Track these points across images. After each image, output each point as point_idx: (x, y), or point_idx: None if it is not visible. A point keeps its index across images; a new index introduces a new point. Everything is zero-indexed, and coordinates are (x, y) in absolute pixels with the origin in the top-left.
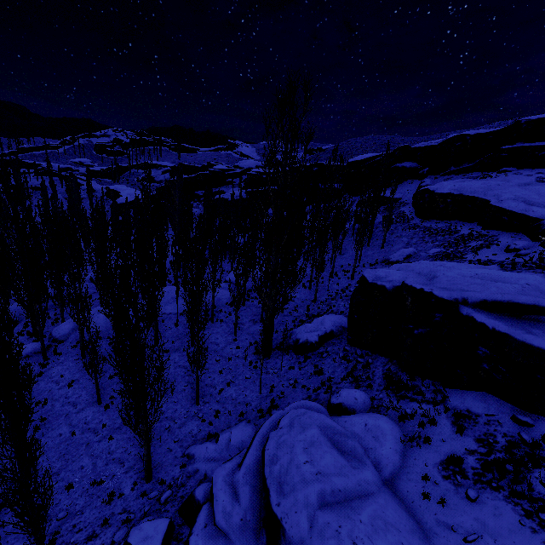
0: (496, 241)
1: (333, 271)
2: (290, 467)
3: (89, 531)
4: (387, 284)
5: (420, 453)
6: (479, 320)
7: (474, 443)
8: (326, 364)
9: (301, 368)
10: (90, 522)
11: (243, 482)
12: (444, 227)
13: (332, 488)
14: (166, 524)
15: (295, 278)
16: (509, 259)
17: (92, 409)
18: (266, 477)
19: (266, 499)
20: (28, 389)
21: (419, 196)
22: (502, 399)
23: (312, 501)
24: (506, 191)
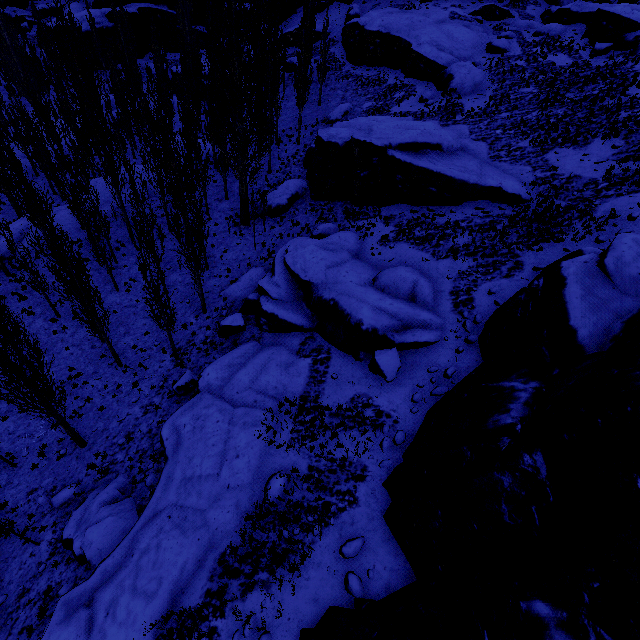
0: (414, 92)
1: (277, 137)
2: (306, 262)
3: (186, 341)
4: (340, 141)
5: (369, 241)
6: (398, 158)
7: (394, 228)
8: (300, 218)
9: (281, 226)
10: (182, 339)
11: (280, 279)
12: (374, 76)
13: (331, 262)
14: (240, 314)
15: (265, 145)
16: (421, 110)
17: (114, 295)
18: (293, 271)
19: (297, 280)
20: (26, 300)
21: (349, 32)
22: (407, 204)
23: (323, 268)
24: (425, 31)
